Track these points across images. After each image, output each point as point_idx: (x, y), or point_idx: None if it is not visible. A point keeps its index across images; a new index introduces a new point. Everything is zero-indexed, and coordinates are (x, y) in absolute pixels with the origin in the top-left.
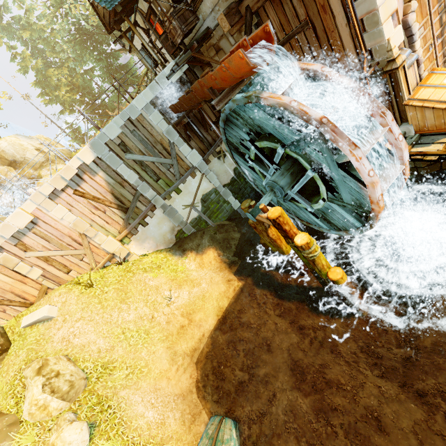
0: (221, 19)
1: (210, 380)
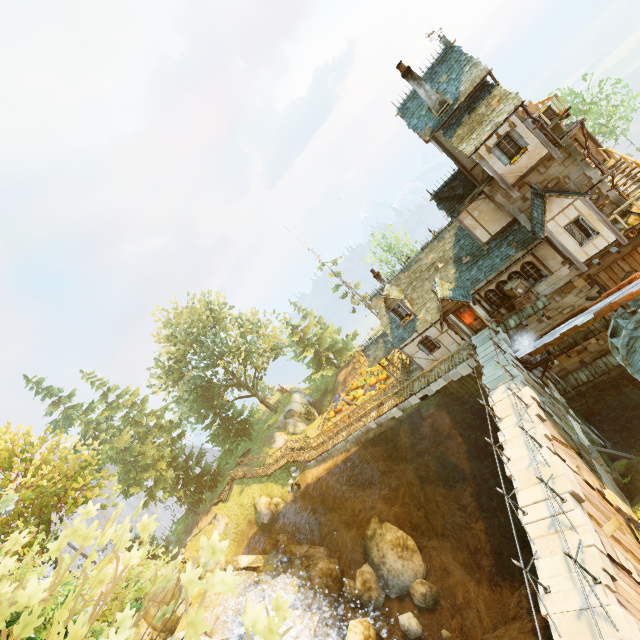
0: (578, 282)
1: None
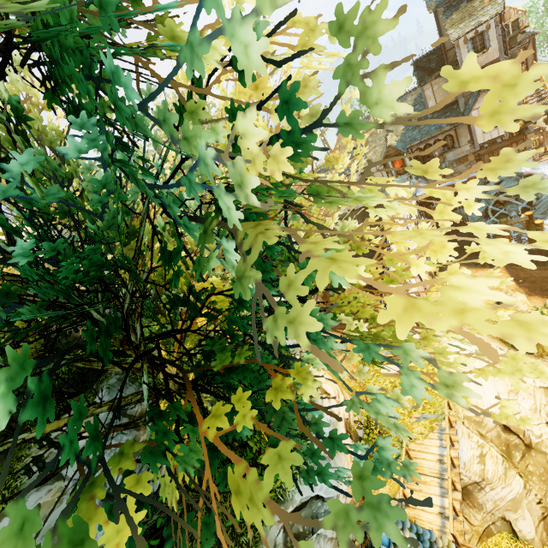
0: (471, 157)
1: (546, 293)
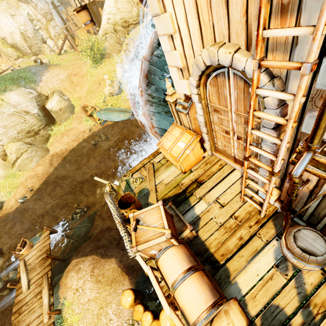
0: None
1: None
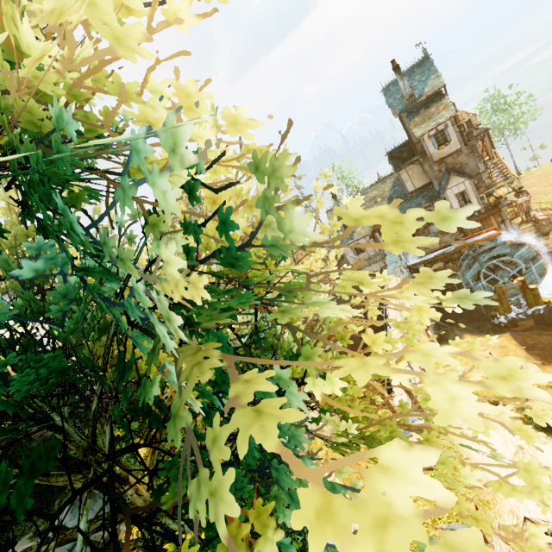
0: None
1: None
